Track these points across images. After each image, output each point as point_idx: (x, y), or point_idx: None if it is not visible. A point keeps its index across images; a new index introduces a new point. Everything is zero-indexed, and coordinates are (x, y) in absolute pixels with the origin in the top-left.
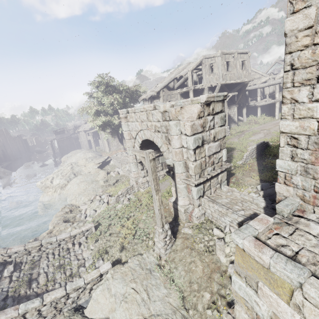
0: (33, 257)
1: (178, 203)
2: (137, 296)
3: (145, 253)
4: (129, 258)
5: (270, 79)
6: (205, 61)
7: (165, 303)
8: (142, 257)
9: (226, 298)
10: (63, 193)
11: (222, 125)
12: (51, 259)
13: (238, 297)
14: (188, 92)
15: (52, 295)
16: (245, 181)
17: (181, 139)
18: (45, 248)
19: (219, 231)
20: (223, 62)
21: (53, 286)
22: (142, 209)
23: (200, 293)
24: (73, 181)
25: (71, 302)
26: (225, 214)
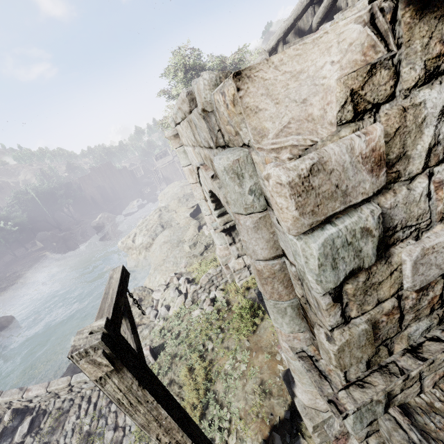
0: (62, 403)
1: (294, 391)
2: None
3: None
4: None
5: None
6: None
7: None
8: None
9: None
10: (149, 256)
11: None
12: (82, 415)
13: None
14: None
15: None
16: None
17: (273, 228)
18: (78, 389)
19: None
20: None
21: None
22: (228, 339)
23: None
24: (158, 240)
25: None
26: None
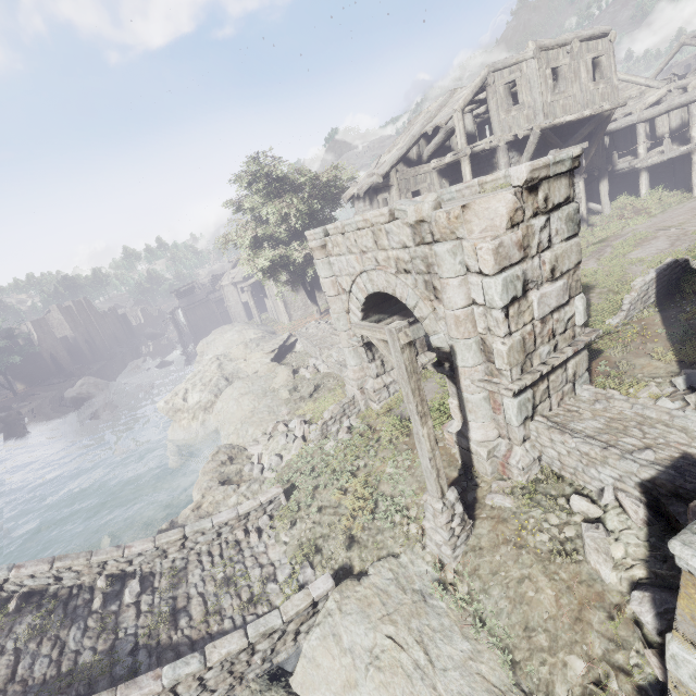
0: (172, 563)
1: (469, 435)
2: (403, 657)
3: (405, 553)
4: (371, 566)
5: (672, 92)
6: (495, 77)
7: (470, 675)
8: (400, 564)
9: (631, 676)
10: (210, 420)
11: (570, 235)
12: (208, 566)
13: (686, 695)
14: (457, 164)
15: (222, 647)
16: (637, 368)
17: (468, 286)
18: (192, 544)
19: (587, 502)
20: (543, 70)
21: (219, 624)
22: (382, 451)
23: (557, 656)
24: (226, 395)
25: (261, 661)
26: (599, 461)
